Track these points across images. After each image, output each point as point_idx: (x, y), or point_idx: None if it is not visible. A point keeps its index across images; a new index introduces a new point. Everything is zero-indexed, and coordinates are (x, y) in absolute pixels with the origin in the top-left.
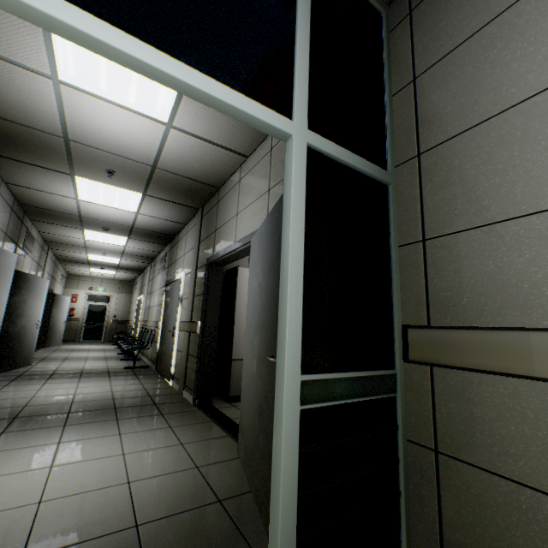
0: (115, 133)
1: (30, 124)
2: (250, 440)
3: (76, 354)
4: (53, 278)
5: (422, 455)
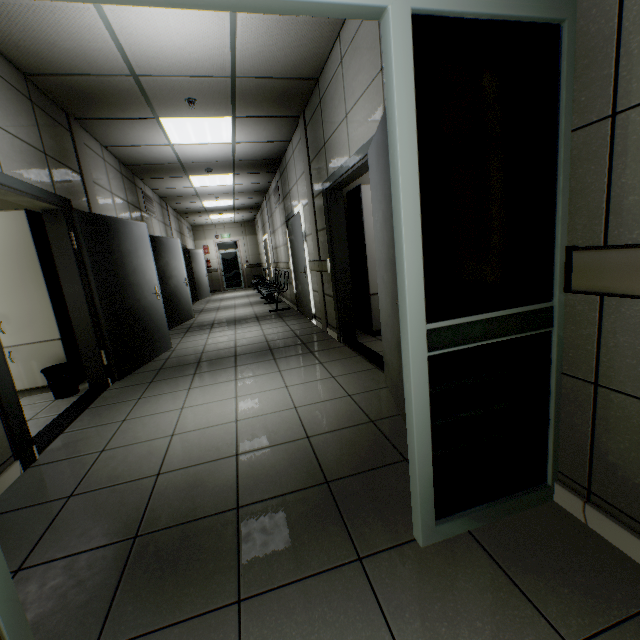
0: (177, 48)
1: (96, 72)
2: (394, 374)
3: (225, 303)
4: (181, 234)
5: (578, 388)
